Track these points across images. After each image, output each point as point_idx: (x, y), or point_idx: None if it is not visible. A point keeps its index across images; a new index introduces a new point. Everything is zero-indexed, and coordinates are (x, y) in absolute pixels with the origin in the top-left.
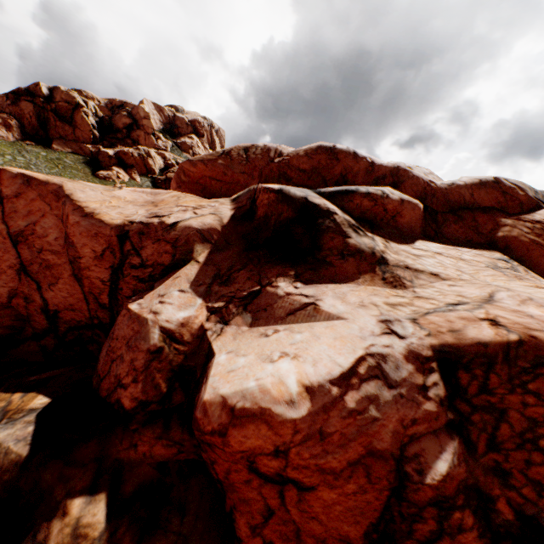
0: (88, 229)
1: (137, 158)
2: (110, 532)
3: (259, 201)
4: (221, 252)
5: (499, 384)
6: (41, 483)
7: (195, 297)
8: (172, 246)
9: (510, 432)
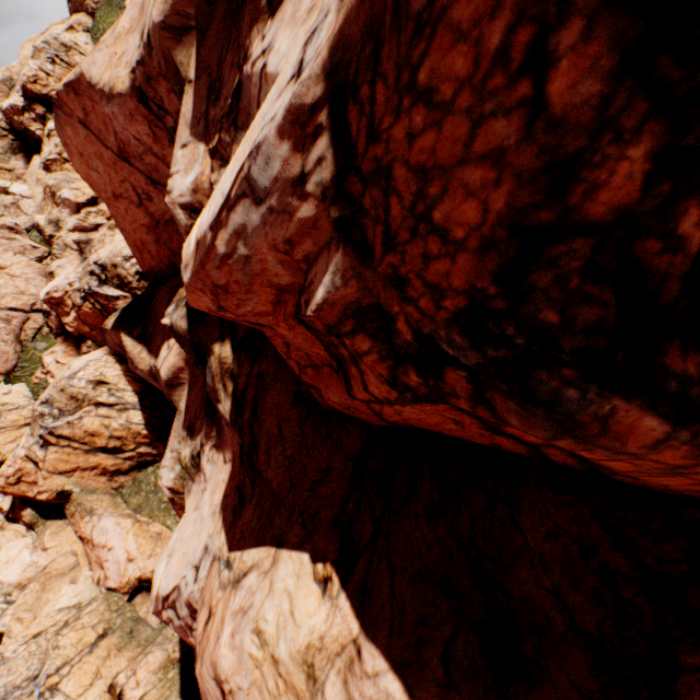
0: (124, 115)
1: None
2: (237, 360)
3: None
4: (207, 35)
5: (385, 106)
6: (201, 339)
7: (198, 145)
8: (163, 79)
9: (401, 211)
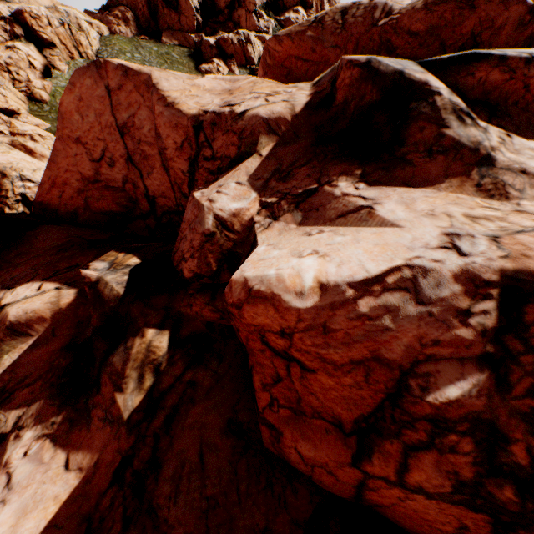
0: (170, 120)
1: (236, 46)
2: (170, 356)
3: (339, 82)
4: (286, 145)
5: None
6: (131, 313)
7: (251, 190)
8: (238, 137)
9: None
